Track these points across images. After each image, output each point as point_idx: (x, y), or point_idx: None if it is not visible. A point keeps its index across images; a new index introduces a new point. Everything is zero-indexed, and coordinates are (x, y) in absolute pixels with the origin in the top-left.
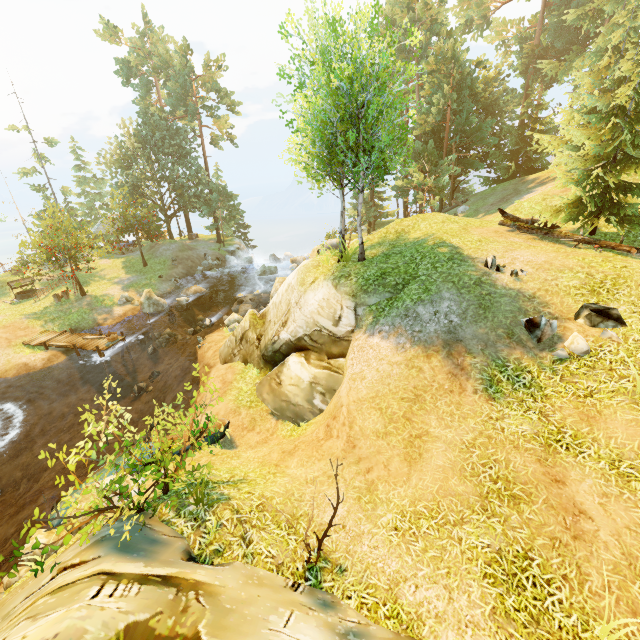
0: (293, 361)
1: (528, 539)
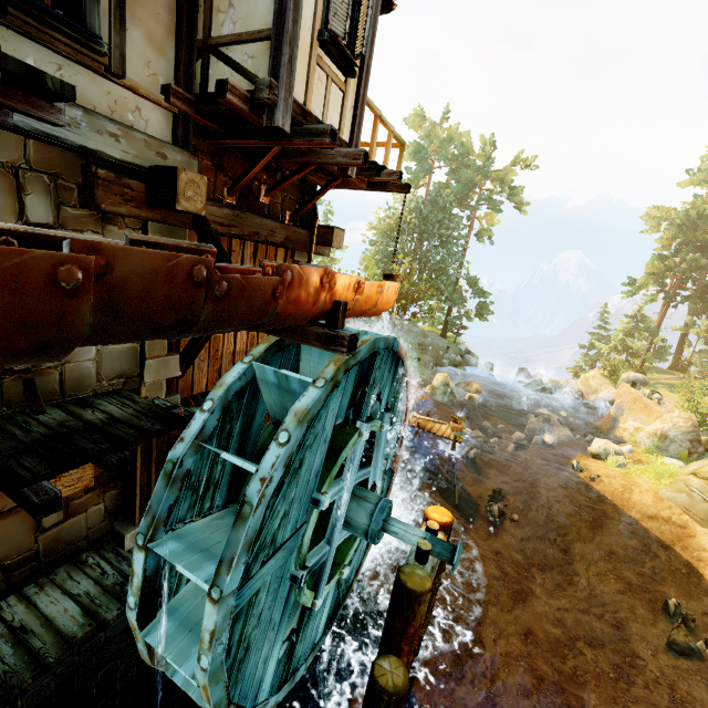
0: None
1: None
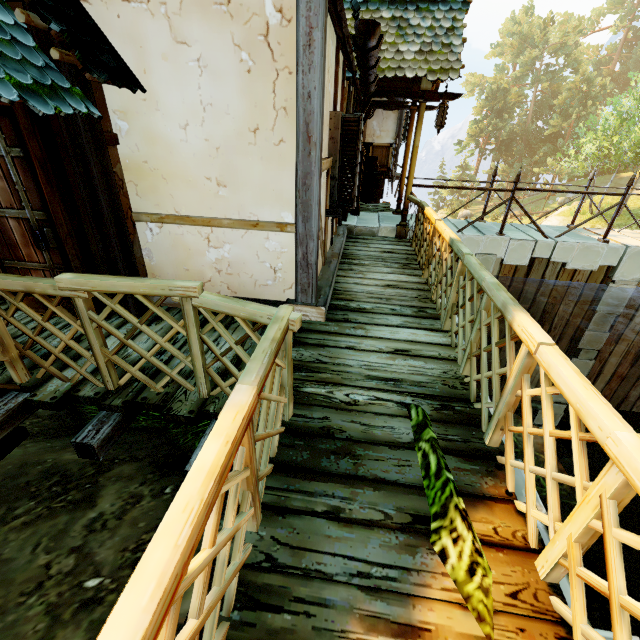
0: None
1: None
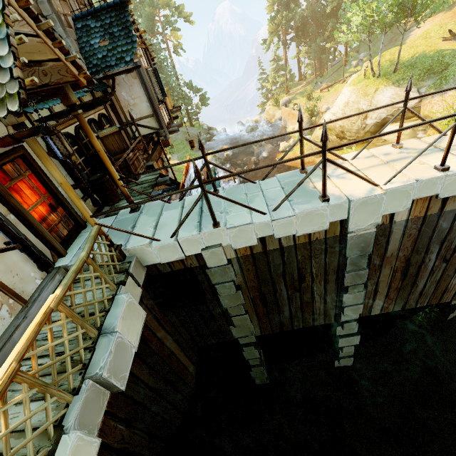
0: (389, 128)
1: None
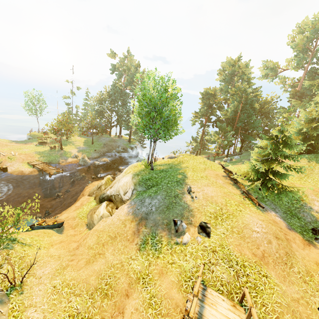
0: (103, 204)
1: (94, 314)
